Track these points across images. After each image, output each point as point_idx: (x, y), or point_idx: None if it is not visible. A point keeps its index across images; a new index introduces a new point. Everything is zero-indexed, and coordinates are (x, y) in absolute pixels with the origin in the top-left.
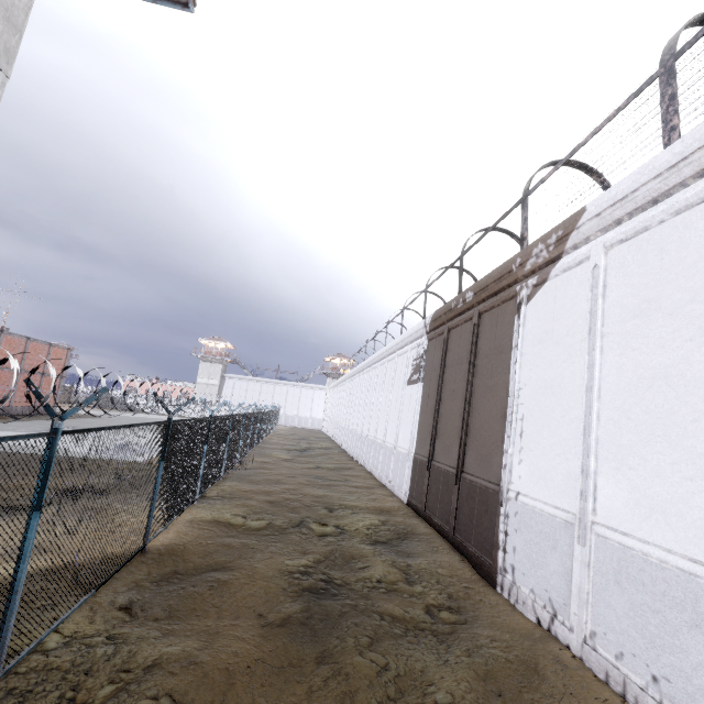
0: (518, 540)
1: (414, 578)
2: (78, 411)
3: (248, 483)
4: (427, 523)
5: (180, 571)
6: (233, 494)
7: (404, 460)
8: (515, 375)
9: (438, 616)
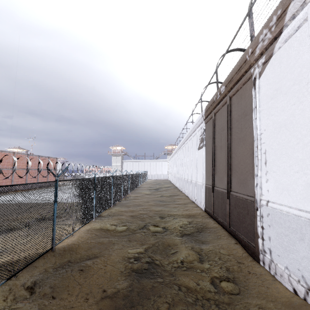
0: (272, 232)
1: (204, 257)
2: (66, 183)
3: (124, 207)
4: (215, 220)
5: (72, 260)
6: (115, 213)
7: (200, 188)
8: (256, 126)
9: (219, 286)
